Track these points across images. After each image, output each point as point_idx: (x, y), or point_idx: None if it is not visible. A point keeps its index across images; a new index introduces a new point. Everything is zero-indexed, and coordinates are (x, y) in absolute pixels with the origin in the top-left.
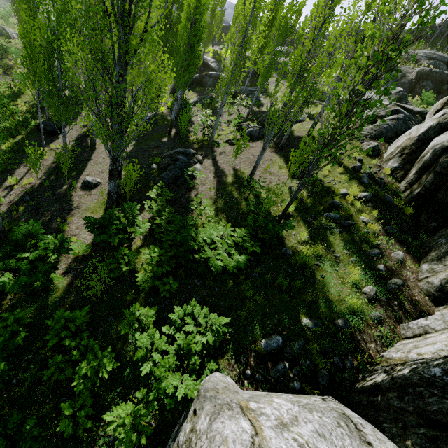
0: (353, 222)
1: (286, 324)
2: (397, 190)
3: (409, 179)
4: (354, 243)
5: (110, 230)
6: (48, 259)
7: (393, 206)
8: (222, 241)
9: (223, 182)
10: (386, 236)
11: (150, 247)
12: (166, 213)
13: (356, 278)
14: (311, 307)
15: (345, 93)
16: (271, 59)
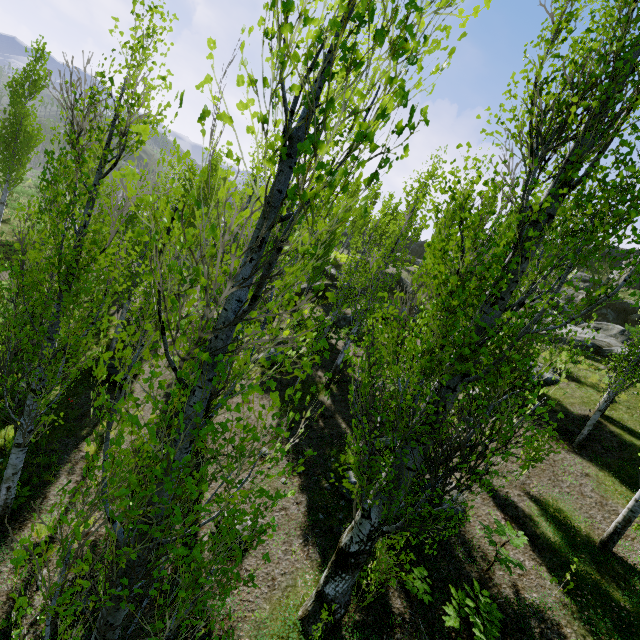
0: None
1: None
2: None
3: None
4: None
5: None
6: None
7: None
8: None
9: (544, 541)
10: None
11: None
12: None
13: None
14: None
15: None
16: None
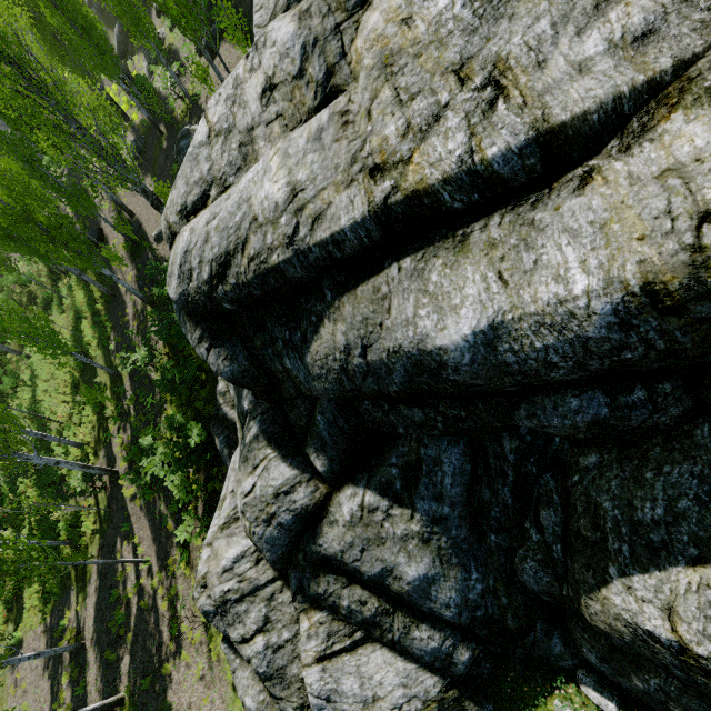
0: None
1: None
2: None
3: None
4: None
5: None
6: None
7: None
8: None
9: None
10: None
11: None
12: None
13: None
14: None
15: None
16: None
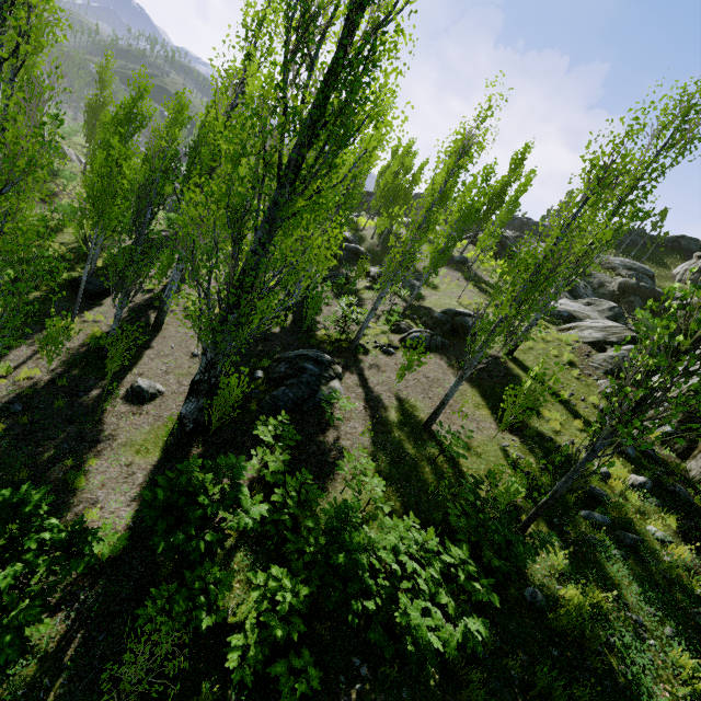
0: (638, 536)
1: None
2: (686, 475)
3: None
4: (658, 589)
5: (189, 520)
6: (34, 577)
7: (696, 510)
8: (427, 575)
9: (383, 420)
10: None
11: (251, 552)
12: (296, 482)
13: (699, 687)
14: None
15: (685, 339)
16: (447, 244)
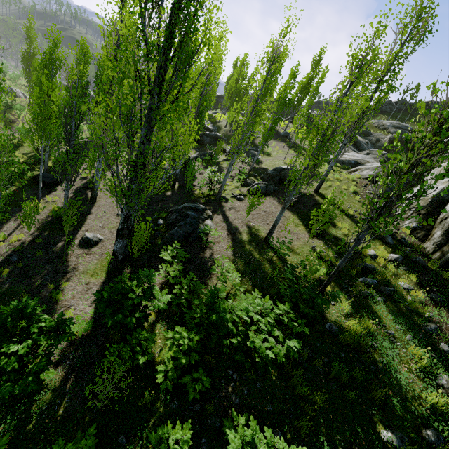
0: (393, 288)
1: (362, 440)
2: (424, 251)
3: (436, 241)
4: (404, 316)
5: (124, 307)
6: (40, 348)
7: (428, 270)
8: (265, 321)
9: (239, 240)
10: (434, 305)
11: (166, 322)
12: (187, 280)
13: (424, 363)
14: (384, 410)
15: (405, 164)
16: (272, 124)
